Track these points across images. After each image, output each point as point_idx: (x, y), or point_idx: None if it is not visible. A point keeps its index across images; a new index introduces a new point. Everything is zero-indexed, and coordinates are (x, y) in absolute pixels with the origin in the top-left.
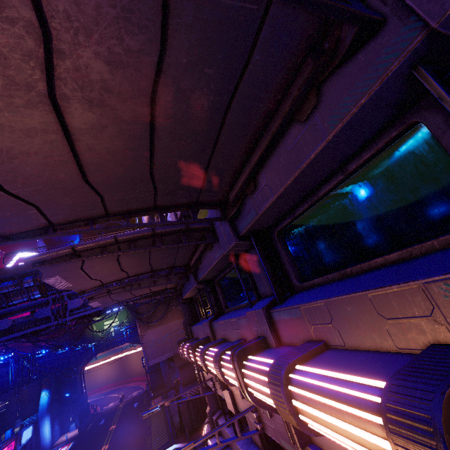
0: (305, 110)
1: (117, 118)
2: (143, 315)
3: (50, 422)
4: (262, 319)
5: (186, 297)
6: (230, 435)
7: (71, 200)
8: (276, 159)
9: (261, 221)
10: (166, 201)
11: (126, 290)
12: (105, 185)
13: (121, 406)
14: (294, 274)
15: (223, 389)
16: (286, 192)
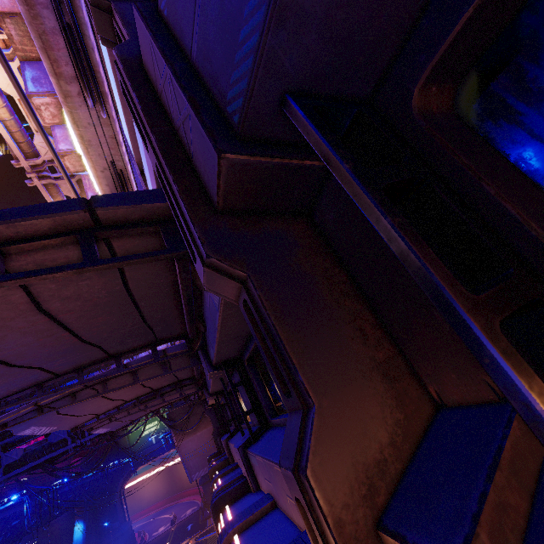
0: (200, 283)
1: (13, 328)
2: (176, 421)
3: None
4: (240, 460)
5: (211, 403)
6: None
7: (5, 380)
8: (206, 310)
9: (224, 355)
10: (120, 349)
11: (131, 413)
12: (37, 361)
13: (172, 530)
14: (265, 408)
15: None
16: (223, 340)
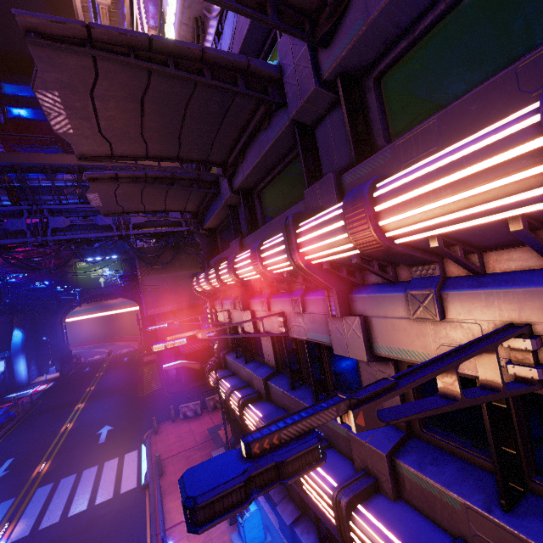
0: None
1: None
2: (147, 255)
3: (25, 361)
4: (329, 187)
5: (208, 225)
6: (240, 363)
7: None
8: None
9: (364, 45)
10: None
11: (140, 183)
12: None
13: (109, 359)
14: (383, 133)
15: (244, 309)
16: None
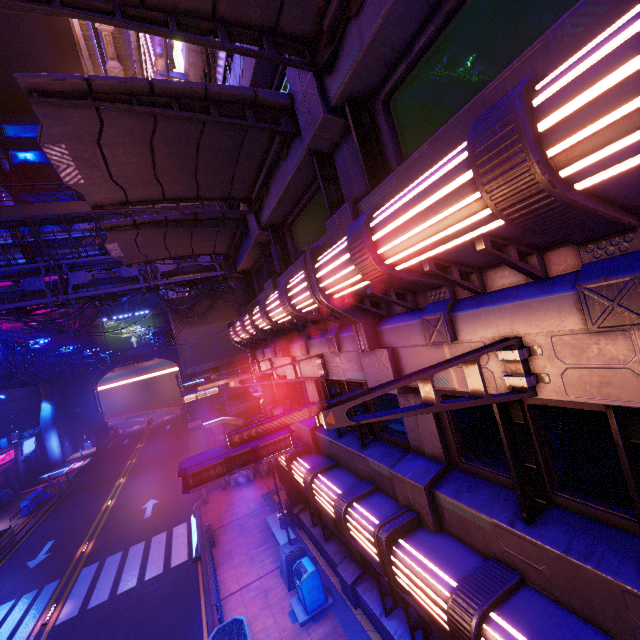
0: None
1: None
2: (179, 306)
3: (57, 436)
4: (346, 217)
5: (242, 267)
6: None
7: None
8: None
9: (365, 70)
10: (232, 5)
11: (160, 228)
12: None
13: (149, 428)
14: (395, 157)
15: (284, 356)
16: None
